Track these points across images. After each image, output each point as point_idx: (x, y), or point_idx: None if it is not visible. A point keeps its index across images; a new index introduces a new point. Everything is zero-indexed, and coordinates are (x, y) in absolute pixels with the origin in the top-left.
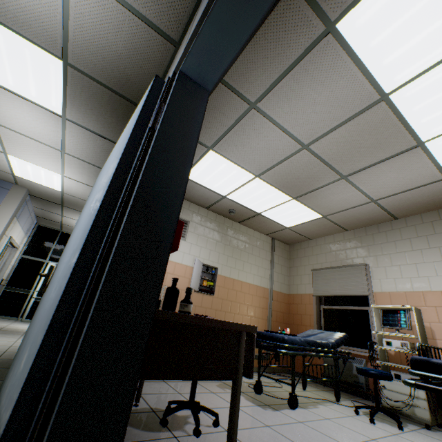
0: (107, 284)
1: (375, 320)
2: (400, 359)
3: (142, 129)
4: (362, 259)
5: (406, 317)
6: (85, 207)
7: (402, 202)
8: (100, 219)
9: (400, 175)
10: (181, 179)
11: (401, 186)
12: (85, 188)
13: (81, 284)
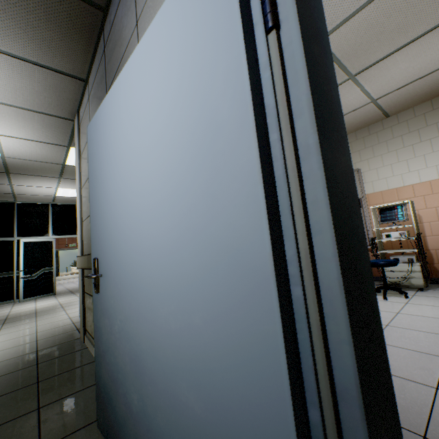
0: (349, 311)
1: (373, 219)
2: (391, 245)
3: (250, 32)
4: (353, 165)
5: (403, 211)
6: (103, 179)
7: (400, 97)
8: (271, 214)
9: (411, 65)
10: (339, 117)
11: (407, 78)
12: (33, 146)
13: (290, 316)
